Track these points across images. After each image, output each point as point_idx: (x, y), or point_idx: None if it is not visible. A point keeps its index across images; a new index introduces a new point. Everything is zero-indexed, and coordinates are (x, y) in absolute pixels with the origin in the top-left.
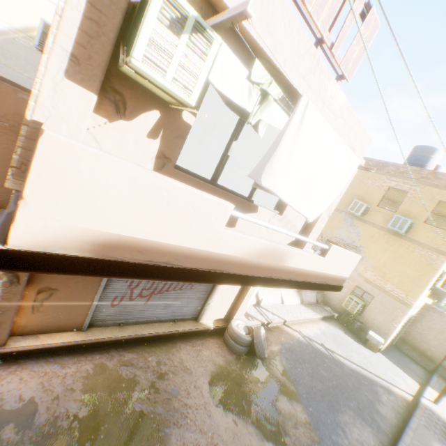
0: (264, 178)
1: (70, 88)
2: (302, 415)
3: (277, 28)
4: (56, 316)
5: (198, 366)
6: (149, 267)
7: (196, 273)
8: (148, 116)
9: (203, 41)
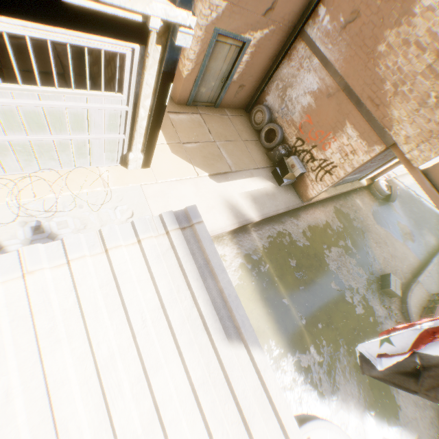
0: None
1: None
2: (406, 230)
3: None
4: None
5: (364, 207)
6: None
7: None
8: None
9: None
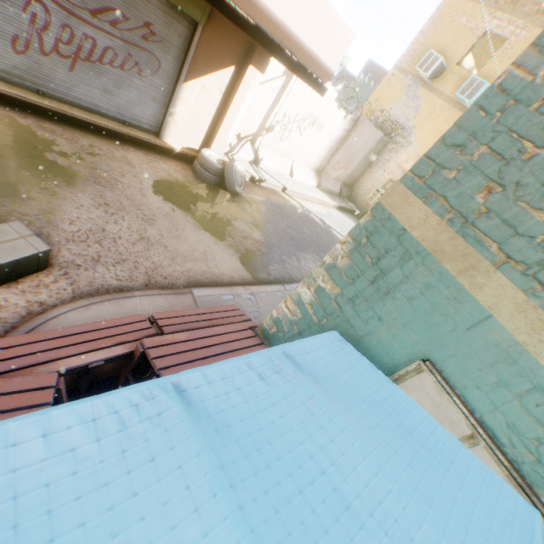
0: None
1: None
2: (257, 237)
3: None
4: None
5: (146, 168)
6: None
7: None
8: None
9: None
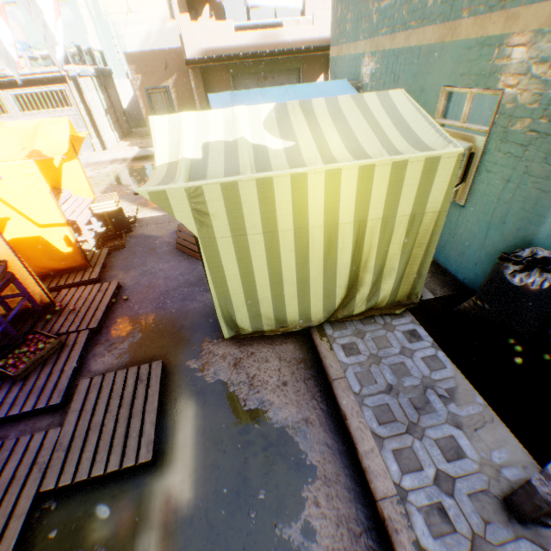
0: (248, 3)
1: (182, 18)
2: None
3: None
4: None
5: None
6: (219, 59)
7: (236, 57)
8: (206, 11)
9: None
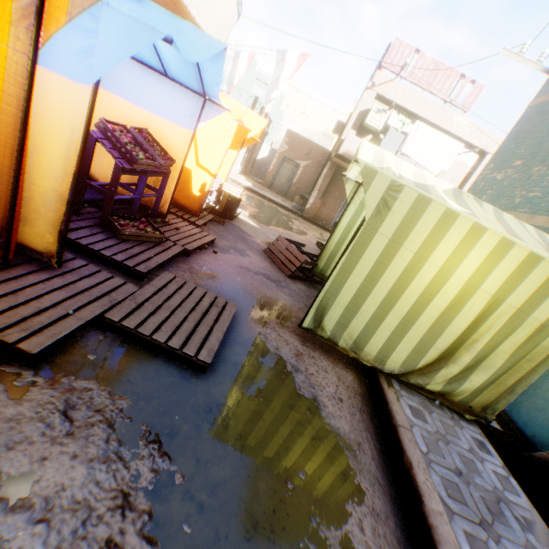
0: (402, 149)
1: (351, 131)
2: None
3: (418, 103)
4: (323, 216)
5: None
6: None
7: None
8: (368, 137)
9: (384, 114)
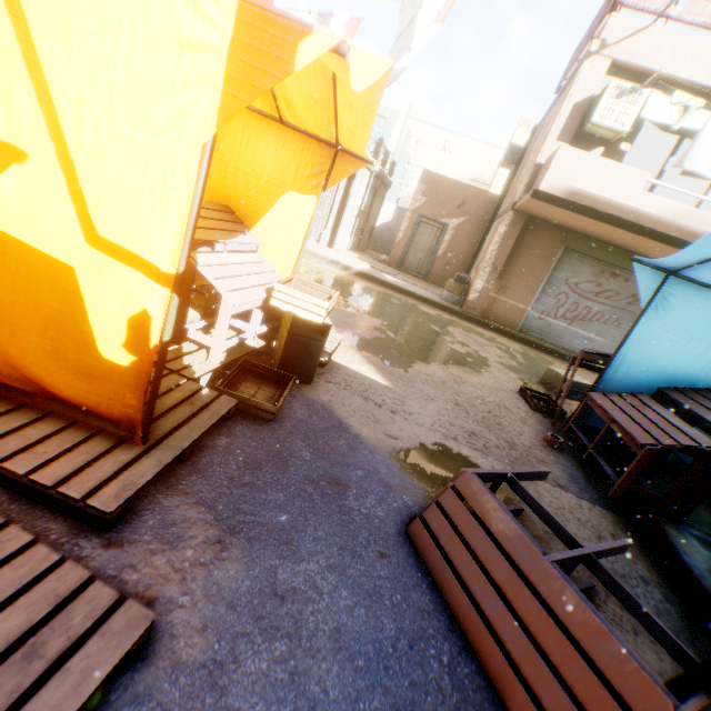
0: (685, 163)
1: (557, 145)
2: None
3: (710, 63)
4: (503, 311)
5: None
6: (588, 210)
7: (618, 221)
8: (594, 152)
9: (634, 97)
